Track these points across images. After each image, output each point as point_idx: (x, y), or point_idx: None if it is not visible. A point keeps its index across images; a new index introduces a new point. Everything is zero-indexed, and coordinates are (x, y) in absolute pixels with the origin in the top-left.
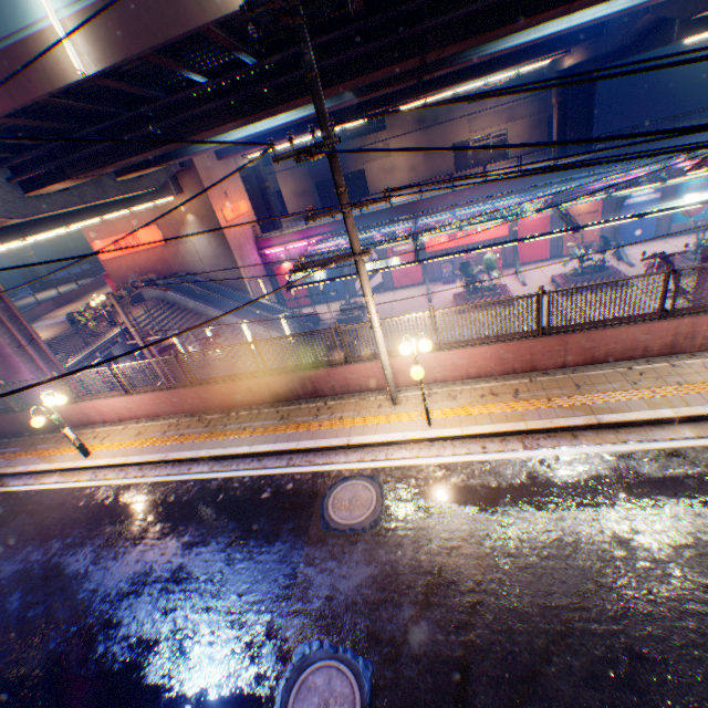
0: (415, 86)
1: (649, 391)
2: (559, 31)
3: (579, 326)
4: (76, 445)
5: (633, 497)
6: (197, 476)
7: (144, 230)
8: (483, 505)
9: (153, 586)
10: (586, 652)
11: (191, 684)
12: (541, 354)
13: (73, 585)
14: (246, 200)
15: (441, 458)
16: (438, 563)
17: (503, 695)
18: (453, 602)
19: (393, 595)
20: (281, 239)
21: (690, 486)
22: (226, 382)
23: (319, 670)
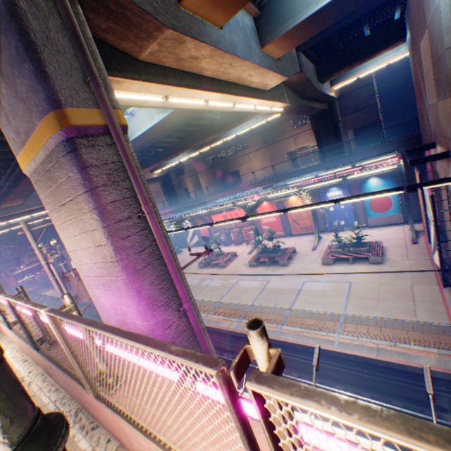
0: (188, 141)
1: None
2: (141, 134)
3: None
4: None
5: None
6: None
7: None
8: None
9: None
10: None
11: None
12: None
13: None
14: None
15: None
16: None
17: None
18: None
19: None
20: None
21: None
22: None
23: None
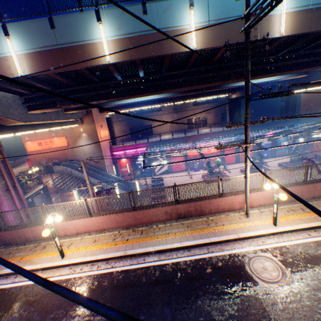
0: (186, 95)
1: None
2: (254, 83)
3: (320, 180)
4: (59, 249)
5: None
6: (152, 263)
7: (57, 138)
8: None
9: None
10: None
11: None
12: (305, 192)
13: None
14: (107, 130)
15: (293, 241)
16: None
17: None
18: None
19: None
20: (123, 148)
21: None
22: (153, 207)
23: None
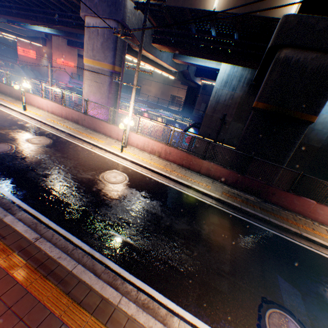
0: None
1: None
2: None
3: None
4: None
5: None
6: None
7: (33, 51)
8: None
9: None
10: None
11: None
12: None
13: None
14: (75, 64)
15: None
16: None
17: None
18: None
19: None
20: (77, 81)
21: None
22: None
23: None
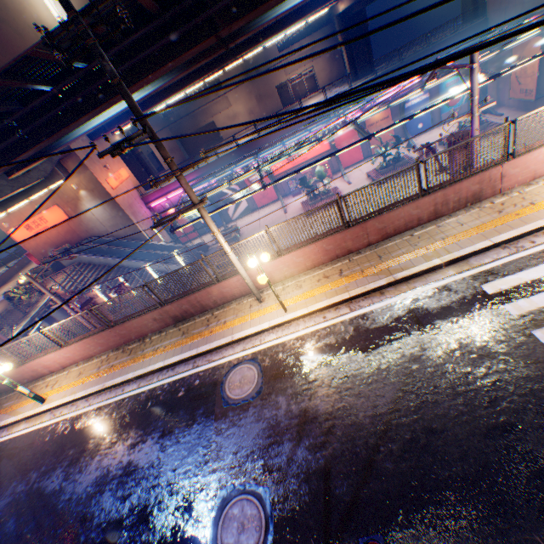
0: (230, 50)
1: (425, 248)
2: None
3: (371, 215)
4: (32, 397)
5: (421, 326)
6: (130, 394)
7: (48, 212)
8: (328, 358)
9: (111, 483)
10: (400, 438)
11: (151, 541)
12: (352, 240)
13: (53, 501)
14: (125, 168)
15: (298, 333)
16: (303, 407)
17: (353, 482)
18: (315, 431)
19: (277, 438)
20: (161, 192)
21: (455, 308)
22: (135, 318)
23: (235, 504)
